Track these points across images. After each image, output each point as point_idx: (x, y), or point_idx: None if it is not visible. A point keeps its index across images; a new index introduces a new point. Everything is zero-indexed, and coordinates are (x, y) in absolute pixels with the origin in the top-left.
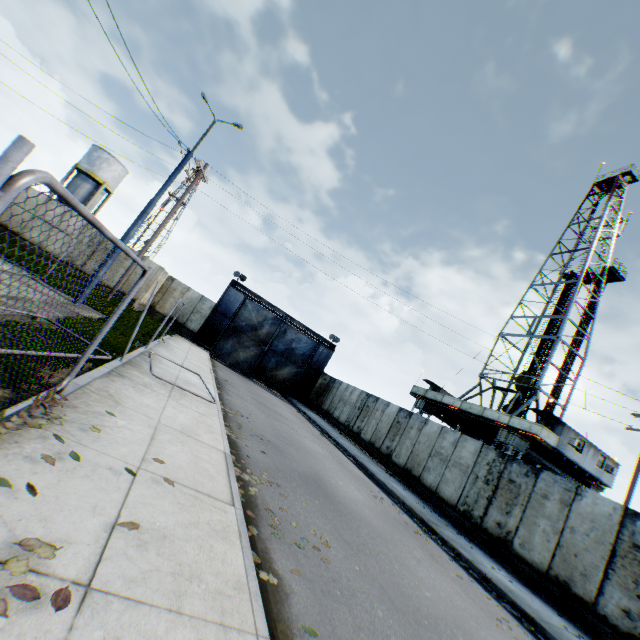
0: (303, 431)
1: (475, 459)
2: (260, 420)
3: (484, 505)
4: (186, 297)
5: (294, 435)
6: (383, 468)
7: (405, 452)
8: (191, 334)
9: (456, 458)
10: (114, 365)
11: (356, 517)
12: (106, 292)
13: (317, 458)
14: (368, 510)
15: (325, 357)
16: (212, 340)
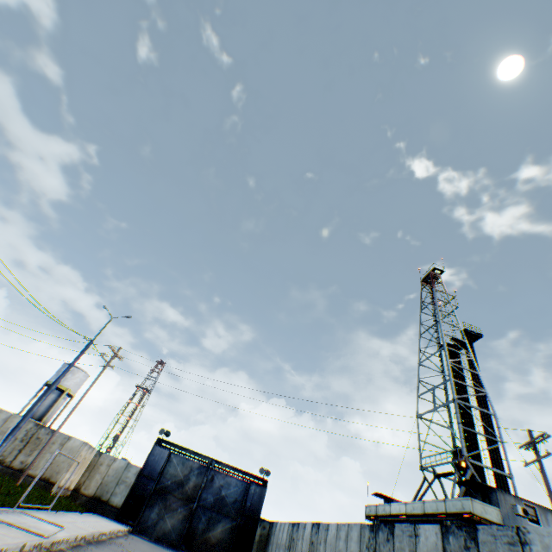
0: None
1: (359, 546)
2: None
3: None
4: (112, 468)
5: None
6: None
7: None
8: (115, 510)
9: None
10: None
11: None
12: (28, 482)
13: None
14: None
15: (259, 497)
16: (137, 511)
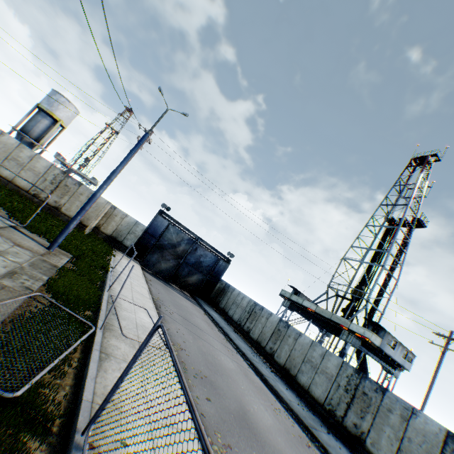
0: (216, 342)
1: (338, 371)
2: (192, 346)
3: (344, 408)
4: (124, 221)
5: (214, 353)
6: (268, 365)
7: (284, 354)
8: (126, 249)
9: (323, 367)
10: (99, 340)
11: None
12: (64, 219)
13: (234, 379)
14: (279, 437)
15: (223, 268)
16: (142, 254)
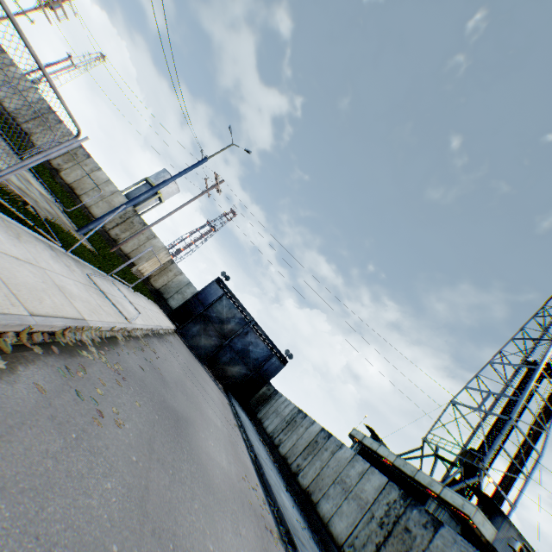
0: (216, 407)
1: (376, 495)
2: (172, 368)
3: (371, 551)
4: (177, 279)
5: (200, 398)
6: (285, 483)
7: (312, 473)
8: (169, 309)
9: (358, 490)
10: (56, 246)
11: (194, 458)
12: (117, 252)
13: (206, 419)
14: (220, 472)
15: (275, 368)
16: (183, 320)
